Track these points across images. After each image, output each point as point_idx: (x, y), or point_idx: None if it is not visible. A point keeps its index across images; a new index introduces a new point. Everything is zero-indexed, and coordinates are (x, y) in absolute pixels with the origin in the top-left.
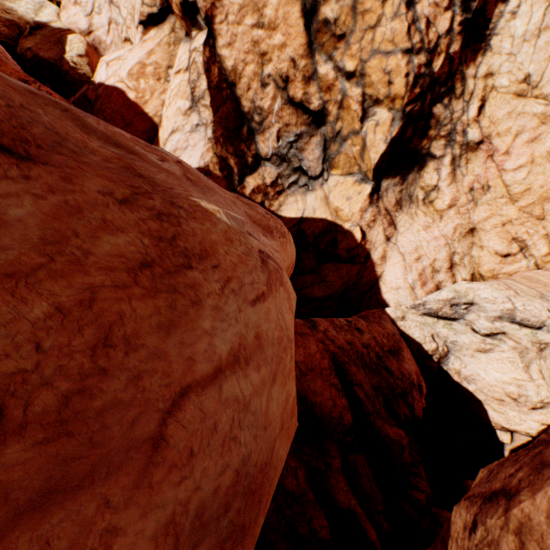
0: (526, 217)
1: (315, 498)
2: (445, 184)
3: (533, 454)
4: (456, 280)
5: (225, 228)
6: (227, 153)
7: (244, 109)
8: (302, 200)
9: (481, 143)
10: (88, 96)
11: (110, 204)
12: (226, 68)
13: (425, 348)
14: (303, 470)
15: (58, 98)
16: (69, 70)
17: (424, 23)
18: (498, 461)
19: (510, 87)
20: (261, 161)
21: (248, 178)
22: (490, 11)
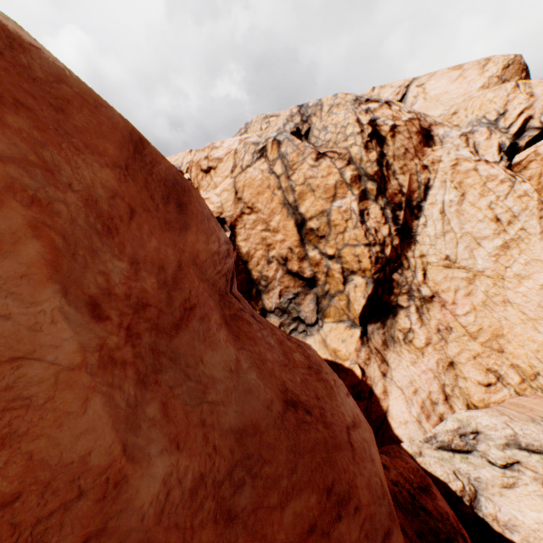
0: (489, 351)
1: None
2: (417, 326)
3: None
4: (455, 411)
5: (317, 354)
6: None
7: (253, 277)
8: None
9: (433, 297)
10: None
11: (285, 339)
12: (242, 252)
13: (452, 487)
14: None
15: None
16: None
17: (373, 230)
18: None
19: (439, 262)
20: (267, 313)
21: None
22: (410, 223)
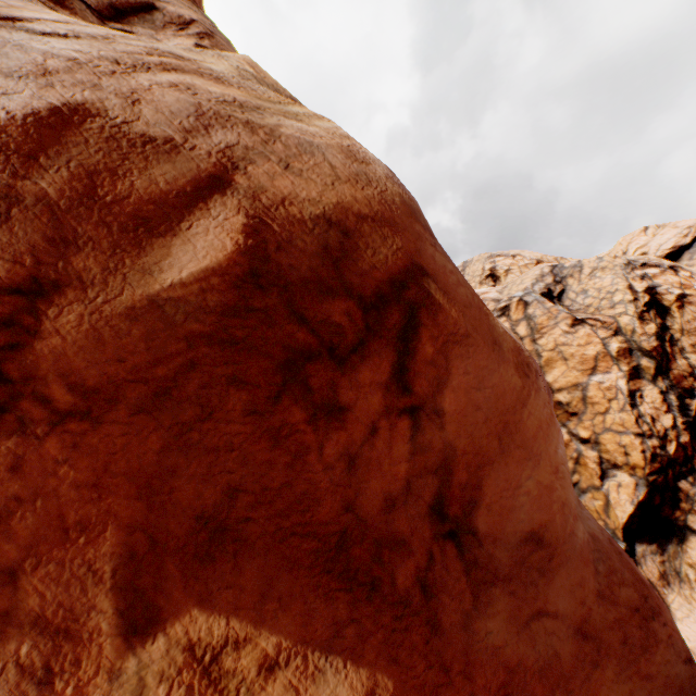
0: None
1: None
2: None
3: None
4: None
5: None
6: None
7: None
8: None
9: None
10: None
11: None
12: None
13: None
14: None
15: None
16: None
17: (648, 418)
18: None
19: None
20: None
21: None
22: None
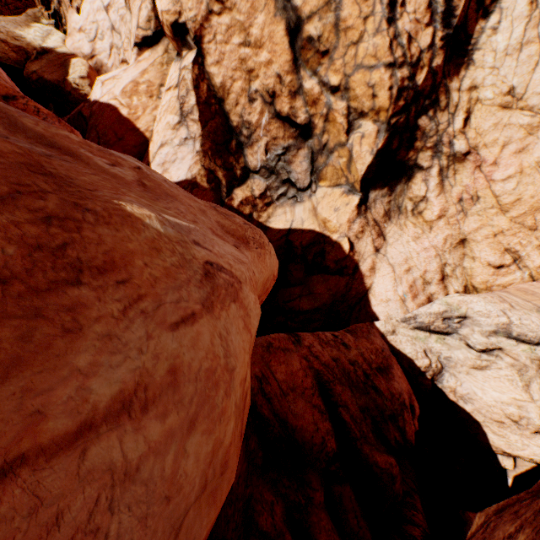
0: (518, 228)
1: (293, 539)
2: (434, 195)
3: (536, 508)
4: (449, 292)
5: (154, 235)
6: (215, 165)
7: (233, 123)
8: (291, 212)
9: (468, 154)
10: (83, 113)
11: None
12: (215, 84)
13: (418, 364)
14: (281, 505)
15: (47, 112)
16: (71, 91)
17: (405, 38)
18: (497, 506)
19: (495, 99)
20: (250, 174)
21: (237, 190)
22: (471, 27)
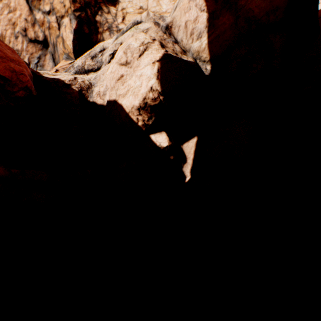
0: None
1: None
2: None
3: None
4: None
5: None
6: None
7: None
8: None
9: None
10: None
11: None
12: None
13: (62, 79)
14: None
15: None
16: None
17: None
18: None
19: (135, 11)
20: None
21: None
22: None
